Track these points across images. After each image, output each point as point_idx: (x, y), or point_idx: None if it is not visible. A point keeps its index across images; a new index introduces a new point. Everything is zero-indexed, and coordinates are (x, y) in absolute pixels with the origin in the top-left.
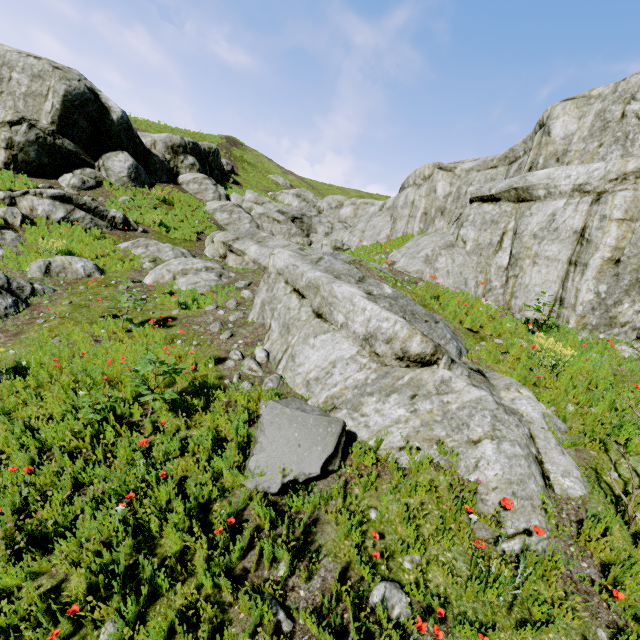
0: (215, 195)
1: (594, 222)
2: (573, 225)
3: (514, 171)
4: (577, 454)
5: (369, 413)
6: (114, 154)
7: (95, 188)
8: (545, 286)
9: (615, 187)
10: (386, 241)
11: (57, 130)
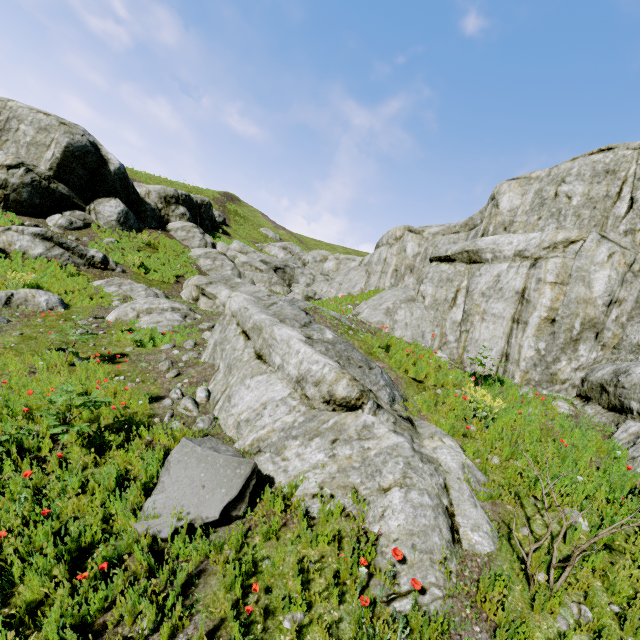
0: (201, 242)
1: (532, 284)
2: (515, 286)
3: (472, 236)
4: (493, 508)
5: (290, 457)
6: (106, 200)
7: (82, 229)
8: (493, 341)
9: (548, 254)
10: (358, 293)
11: (54, 175)
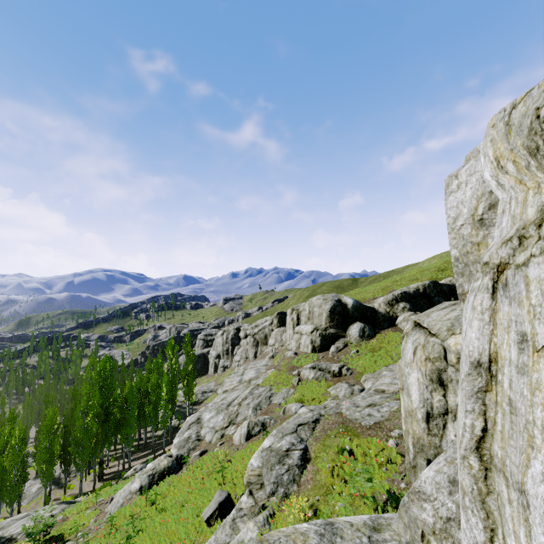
0: None
1: None
2: None
3: None
4: None
5: None
6: (352, 326)
7: (343, 349)
8: None
9: None
10: None
11: (328, 326)
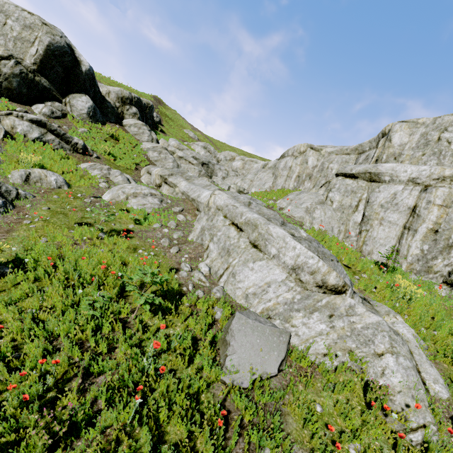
0: (149, 138)
1: (422, 204)
2: (408, 203)
3: (363, 159)
4: (436, 366)
5: (298, 325)
6: (79, 95)
7: (60, 118)
8: (387, 240)
9: (437, 184)
10: (271, 191)
11: (37, 69)
